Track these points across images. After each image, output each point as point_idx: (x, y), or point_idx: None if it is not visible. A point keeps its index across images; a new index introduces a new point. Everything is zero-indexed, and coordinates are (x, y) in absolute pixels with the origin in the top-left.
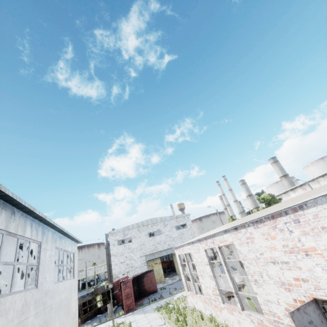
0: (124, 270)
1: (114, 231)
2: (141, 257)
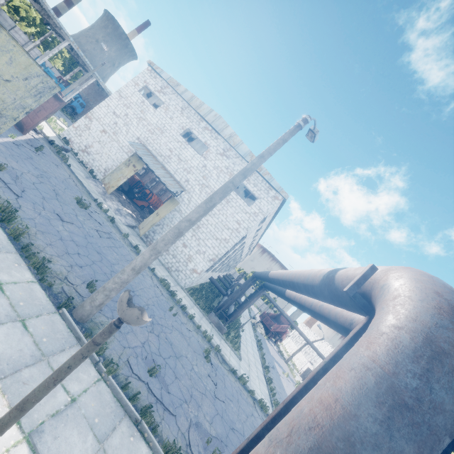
0: (105, 124)
1: (158, 68)
2: (138, 139)
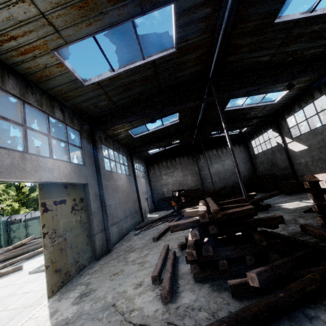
0: None
1: None
2: None
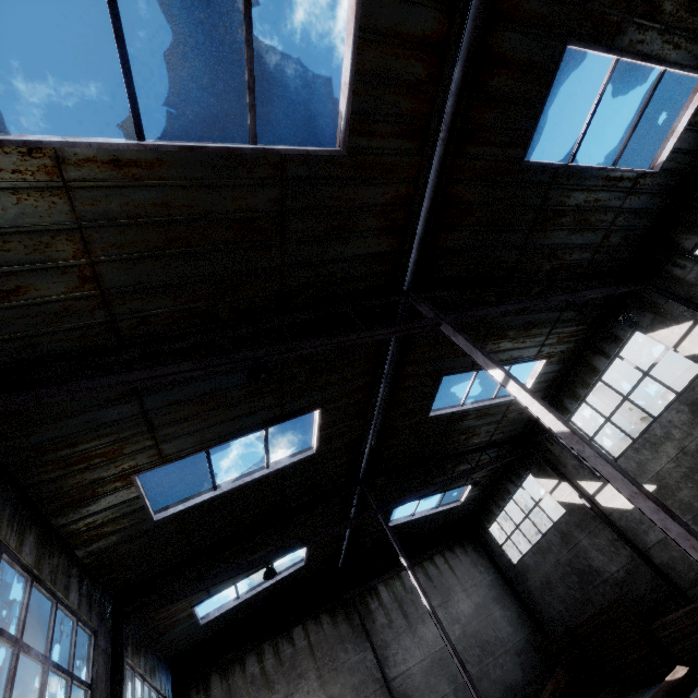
0: None
1: None
2: None
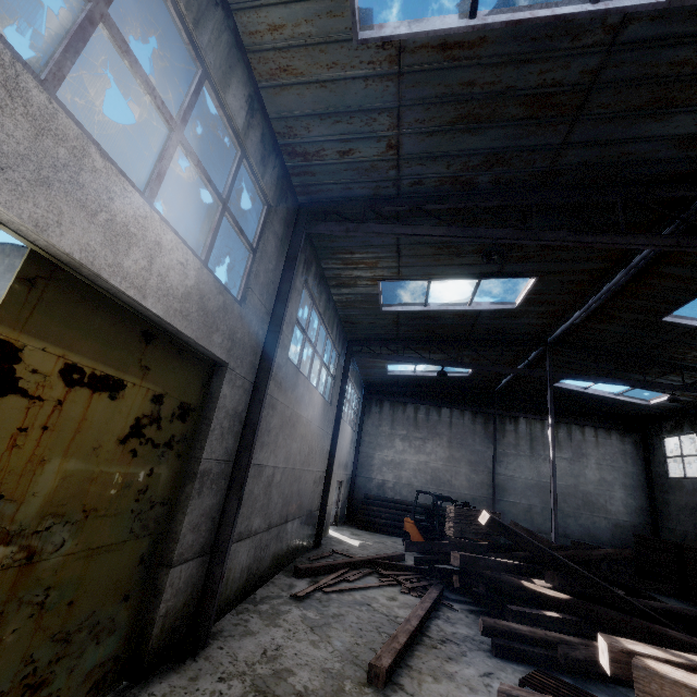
0: None
1: None
2: None
